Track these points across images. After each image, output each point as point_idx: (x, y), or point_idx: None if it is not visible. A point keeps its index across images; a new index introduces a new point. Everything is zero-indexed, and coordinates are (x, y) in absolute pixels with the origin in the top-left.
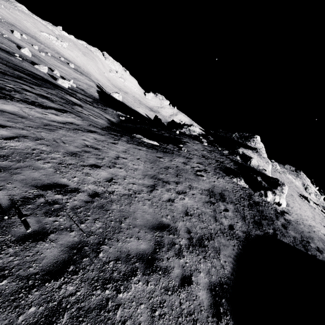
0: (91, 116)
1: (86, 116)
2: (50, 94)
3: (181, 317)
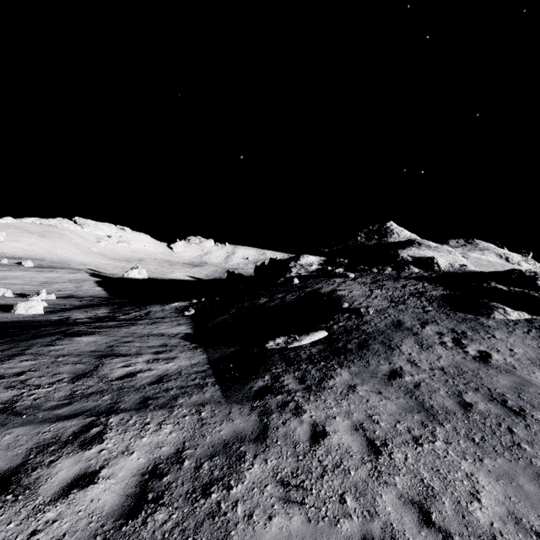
0: (155, 362)
1: (149, 378)
2: (17, 382)
3: None
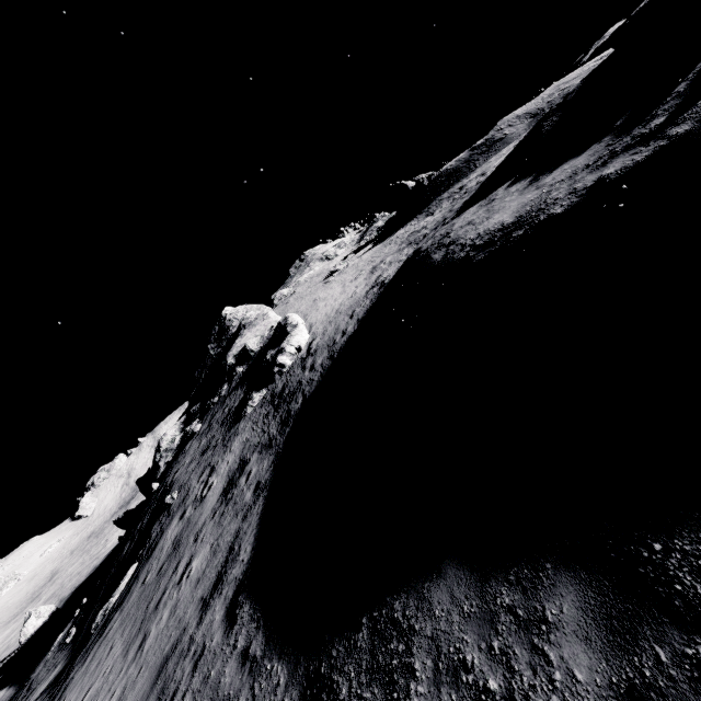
0: None
1: None
2: None
3: (194, 700)
